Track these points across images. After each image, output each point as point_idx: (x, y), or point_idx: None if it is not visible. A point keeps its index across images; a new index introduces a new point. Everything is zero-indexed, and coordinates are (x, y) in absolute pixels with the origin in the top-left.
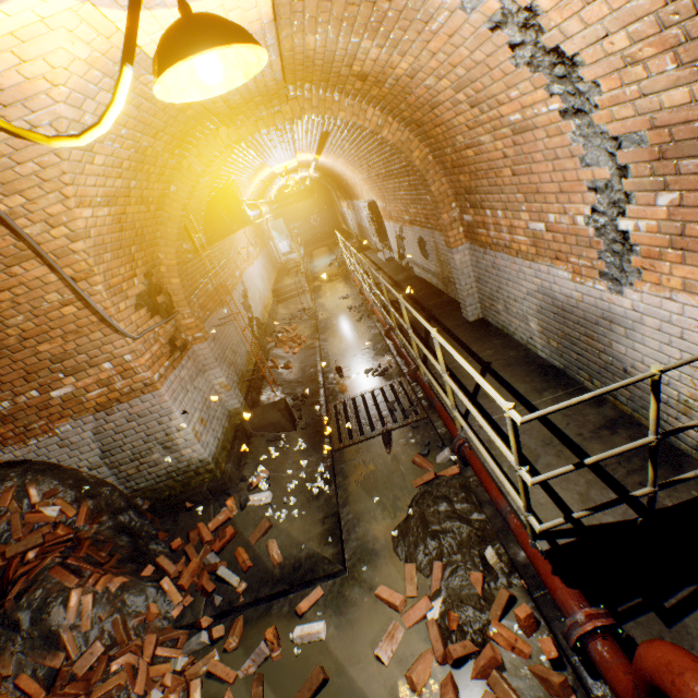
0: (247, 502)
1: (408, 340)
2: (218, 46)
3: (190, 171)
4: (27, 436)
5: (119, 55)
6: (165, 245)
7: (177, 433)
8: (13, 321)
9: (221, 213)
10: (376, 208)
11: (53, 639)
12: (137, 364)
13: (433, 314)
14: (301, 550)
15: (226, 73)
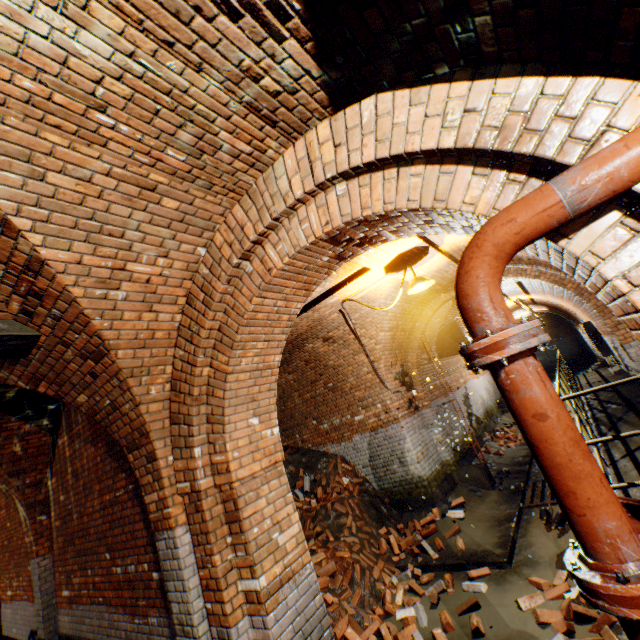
0: (445, 511)
1: (597, 423)
2: (420, 283)
3: (425, 315)
4: (341, 440)
5: (399, 283)
6: (411, 352)
7: (406, 453)
8: (349, 379)
9: (448, 338)
10: (592, 327)
11: (340, 529)
12: (392, 406)
13: (634, 406)
14: (478, 546)
15: (425, 285)
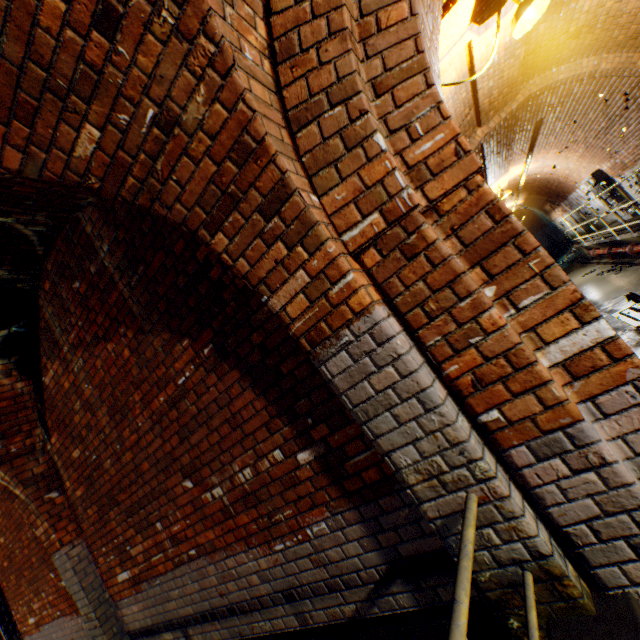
0: None
1: None
2: None
3: None
4: None
5: (460, 76)
6: None
7: None
8: None
9: None
10: (601, 175)
11: None
12: None
13: None
14: None
15: (531, 21)
